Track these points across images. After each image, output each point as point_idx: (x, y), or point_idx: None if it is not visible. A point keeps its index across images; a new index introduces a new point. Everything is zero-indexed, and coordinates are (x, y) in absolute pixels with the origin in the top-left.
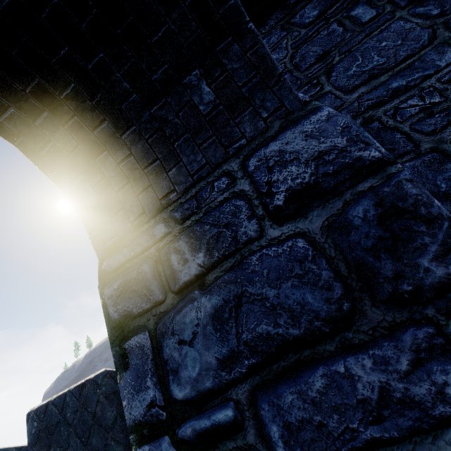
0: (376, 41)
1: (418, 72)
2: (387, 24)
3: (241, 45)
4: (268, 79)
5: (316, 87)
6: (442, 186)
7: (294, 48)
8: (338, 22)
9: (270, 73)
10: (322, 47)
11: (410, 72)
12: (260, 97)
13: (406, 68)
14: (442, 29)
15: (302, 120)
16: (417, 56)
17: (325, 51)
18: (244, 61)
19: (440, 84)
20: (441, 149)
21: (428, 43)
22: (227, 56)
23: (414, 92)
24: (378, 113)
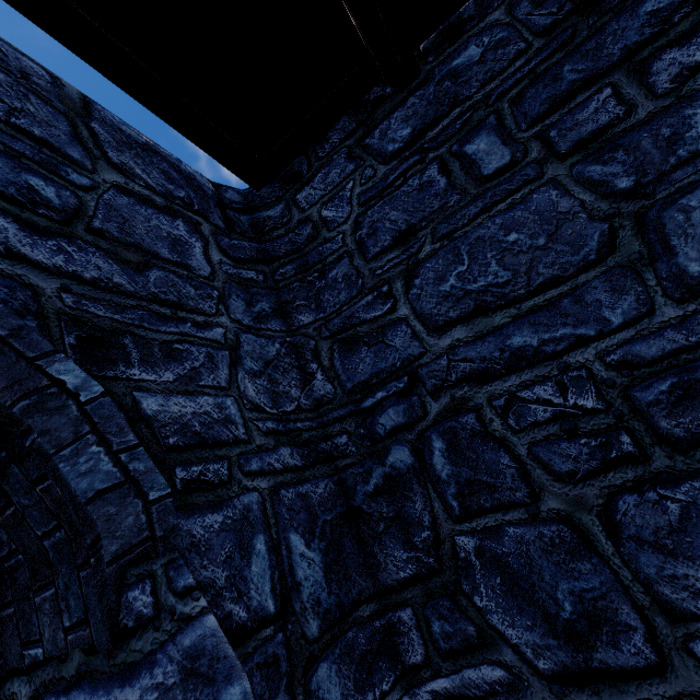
0: (500, 227)
1: (565, 323)
2: (527, 190)
3: (23, 470)
4: (77, 544)
5: (385, 301)
6: (565, 606)
7: (363, 204)
8: (441, 164)
9: (80, 534)
10: (406, 215)
11: (550, 321)
12: (65, 576)
13: (544, 308)
14: (631, 230)
15: (101, 688)
16: (570, 283)
17: (410, 224)
18: (35, 498)
19: (601, 368)
20: (578, 521)
21: (597, 258)
22: (8, 481)
23: (550, 370)
24: (479, 395)
